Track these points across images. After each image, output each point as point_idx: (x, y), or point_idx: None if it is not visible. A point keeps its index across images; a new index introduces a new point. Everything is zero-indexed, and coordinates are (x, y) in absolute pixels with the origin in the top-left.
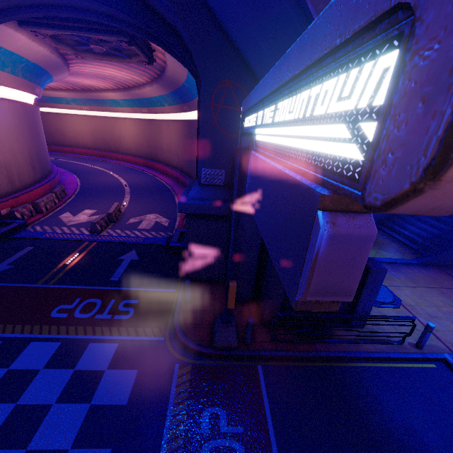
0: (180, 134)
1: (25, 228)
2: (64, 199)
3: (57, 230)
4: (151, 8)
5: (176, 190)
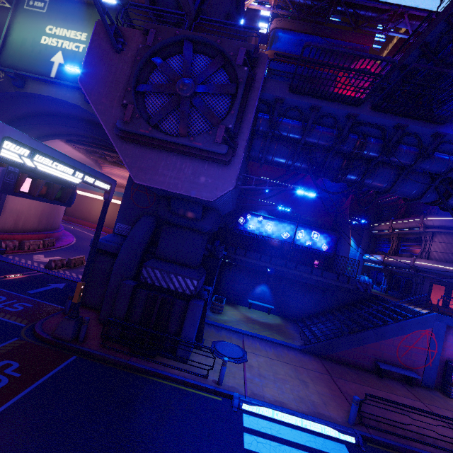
0: None
1: (1, 254)
2: (49, 248)
3: (23, 261)
4: None
5: None
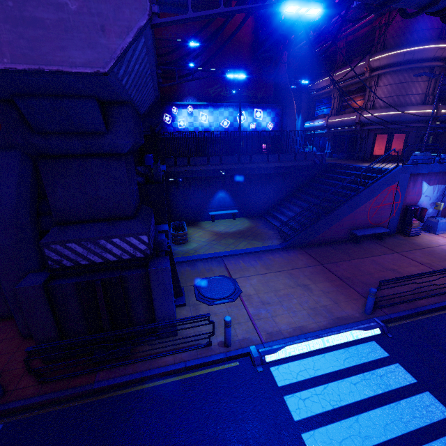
0: None
1: None
2: None
3: None
4: None
5: None
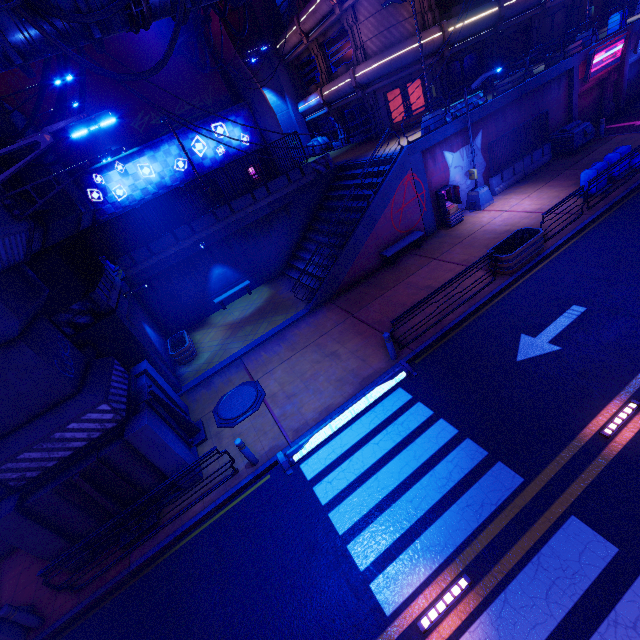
0: None
1: None
2: None
3: None
4: None
5: None
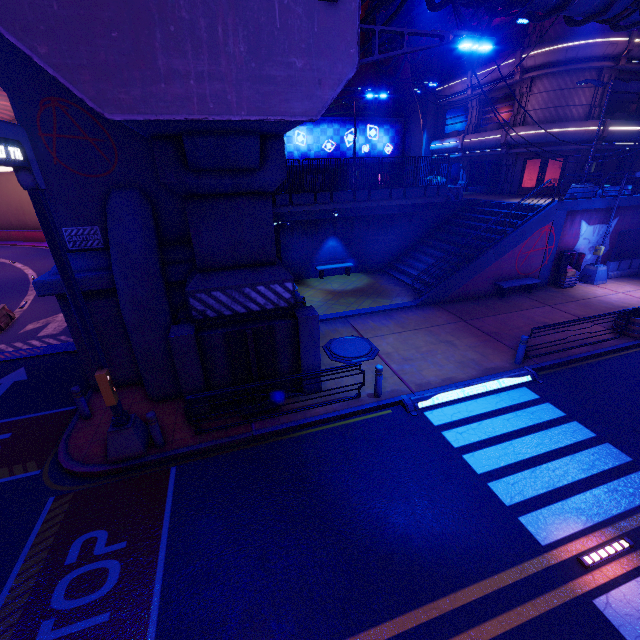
0: None
1: None
2: None
3: None
4: None
5: None
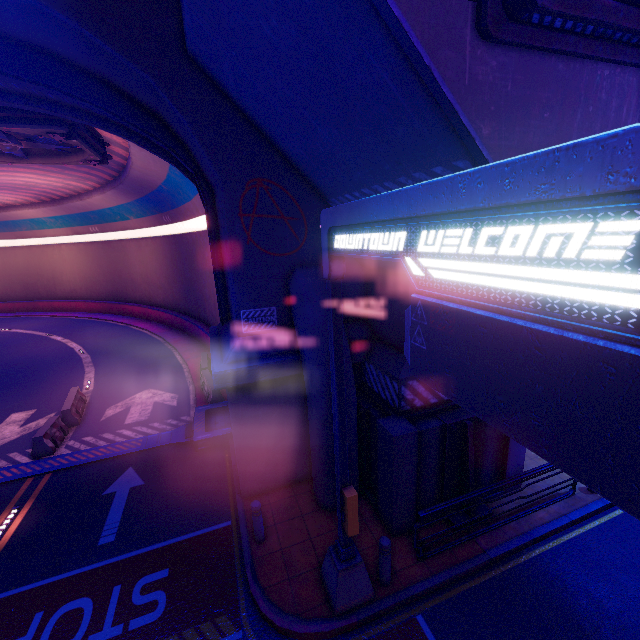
0: (163, 257)
1: None
2: None
3: None
4: (110, 84)
5: (173, 340)
